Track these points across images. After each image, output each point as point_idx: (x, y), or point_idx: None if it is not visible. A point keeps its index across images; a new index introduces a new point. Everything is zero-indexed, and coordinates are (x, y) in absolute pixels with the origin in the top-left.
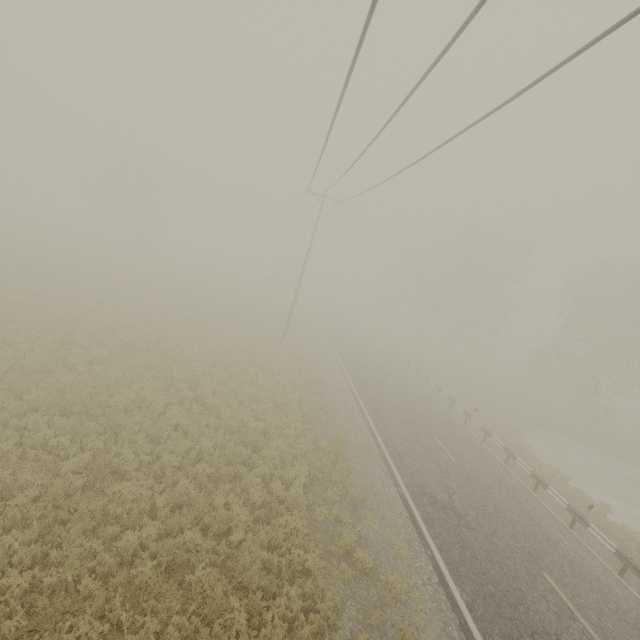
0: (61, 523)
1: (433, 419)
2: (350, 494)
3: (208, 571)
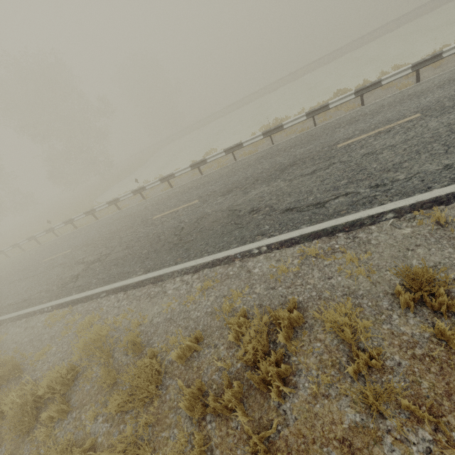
0: None
1: (32, 259)
2: None
3: None
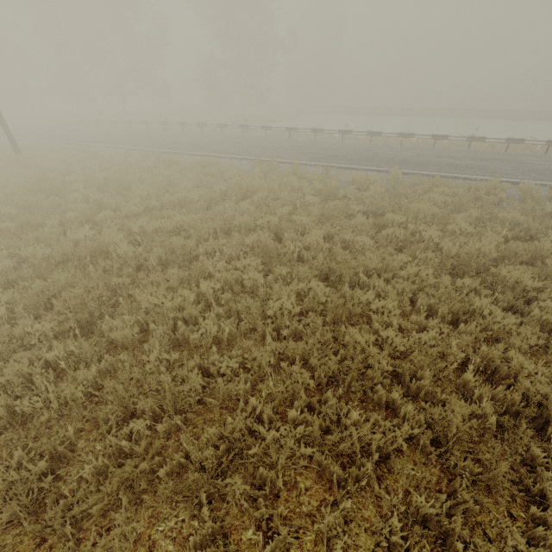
0: (328, 286)
1: (237, 140)
2: (316, 175)
3: (388, 217)
